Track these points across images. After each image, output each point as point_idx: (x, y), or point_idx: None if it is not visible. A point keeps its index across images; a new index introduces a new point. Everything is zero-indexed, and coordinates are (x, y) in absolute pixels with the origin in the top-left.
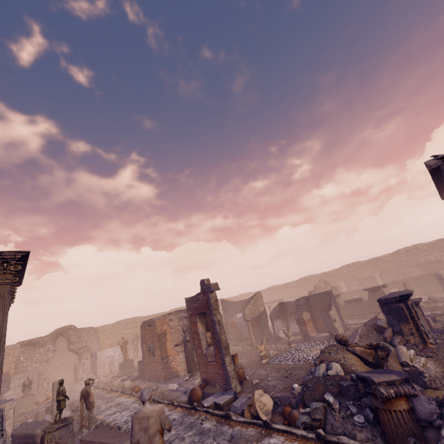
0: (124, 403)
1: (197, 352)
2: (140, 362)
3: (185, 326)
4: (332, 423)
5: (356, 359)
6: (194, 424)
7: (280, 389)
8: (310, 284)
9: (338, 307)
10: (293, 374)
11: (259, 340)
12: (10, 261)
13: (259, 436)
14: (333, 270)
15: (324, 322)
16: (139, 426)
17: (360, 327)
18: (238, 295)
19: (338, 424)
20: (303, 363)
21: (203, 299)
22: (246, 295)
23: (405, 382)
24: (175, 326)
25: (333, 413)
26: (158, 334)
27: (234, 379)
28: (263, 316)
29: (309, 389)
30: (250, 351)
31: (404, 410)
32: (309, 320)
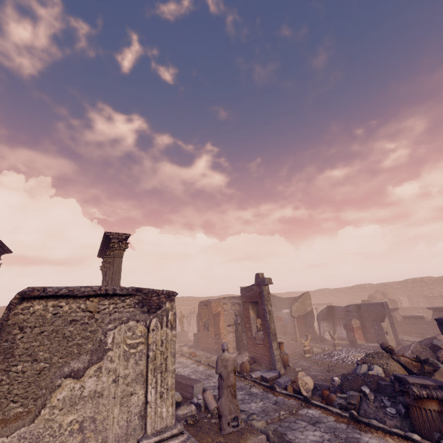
0: (184, 362)
1: (247, 334)
2: (195, 334)
3: (237, 311)
4: (366, 409)
5: (399, 367)
6: (244, 387)
7: (321, 379)
8: (365, 292)
9: (392, 320)
10: (334, 370)
11: (303, 337)
12: (123, 241)
13: (299, 406)
14: (394, 282)
15: (374, 332)
16: (221, 364)
17: (414, 343)
18: (285, 293)
19: (371, 411)
20: (346, 364)
21: (257, 290)
22: (293, 294)
23: (439, 388)
24: (227, 309)
25: (367, 402)
26: (213, 313)
27: (279, 362)
28: (309, 315)
29: (348, 381)
30: (293, 345)
31: (434, 410)
32: (357, 328)
